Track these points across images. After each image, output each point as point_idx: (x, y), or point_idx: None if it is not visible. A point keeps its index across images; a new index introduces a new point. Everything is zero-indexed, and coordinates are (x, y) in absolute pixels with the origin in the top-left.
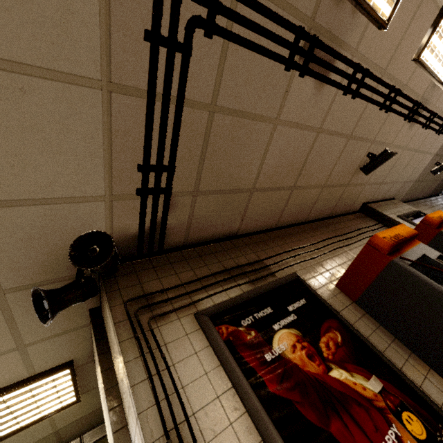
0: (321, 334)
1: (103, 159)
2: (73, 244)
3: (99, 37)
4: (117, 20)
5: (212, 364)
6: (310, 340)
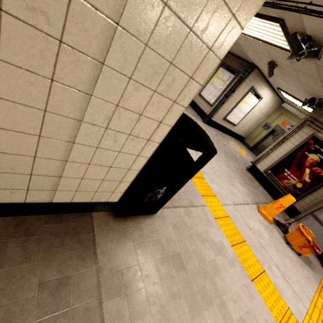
0: (321, 169)
1: (322, 88)
2: (311, 98)
3: (318, 76)
4: (321, 75)
5: (300, 141)
6: (316, 165)
